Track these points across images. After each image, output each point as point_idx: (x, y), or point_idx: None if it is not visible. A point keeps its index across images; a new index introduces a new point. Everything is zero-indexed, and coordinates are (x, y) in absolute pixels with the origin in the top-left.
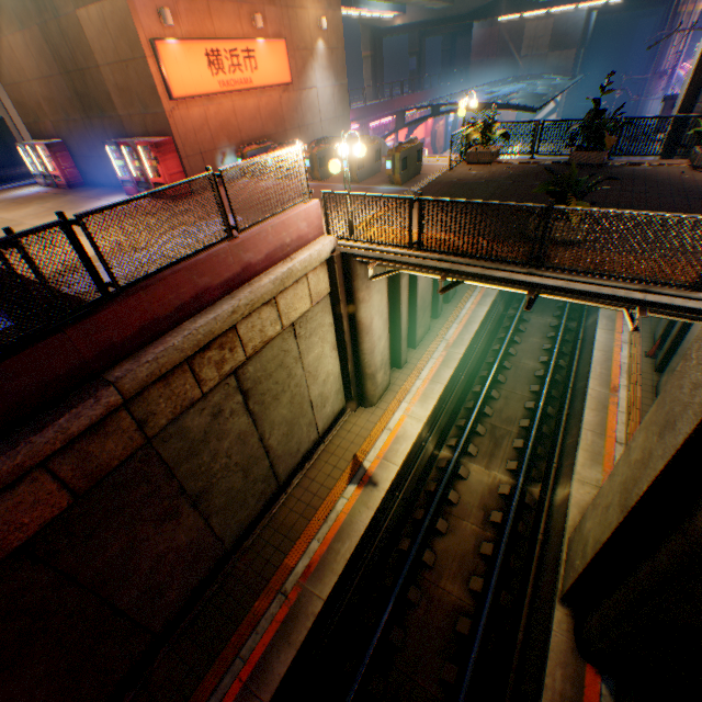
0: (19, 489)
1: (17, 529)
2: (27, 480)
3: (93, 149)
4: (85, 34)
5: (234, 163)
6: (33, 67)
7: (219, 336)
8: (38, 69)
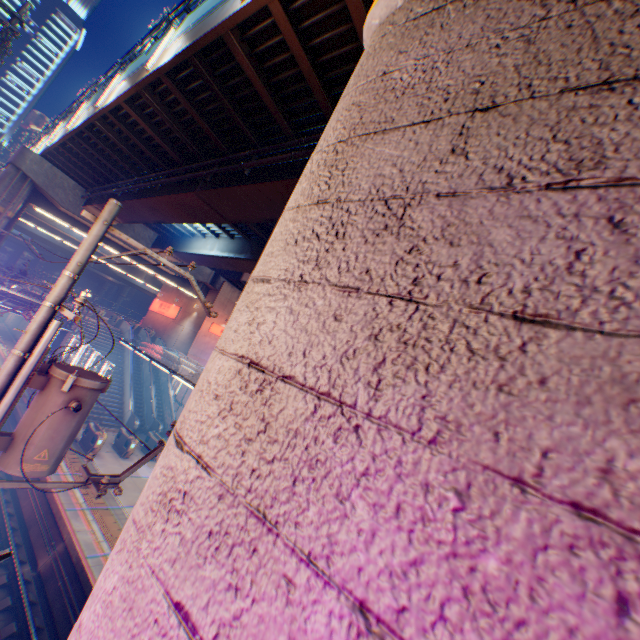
0: None
1: None
2: None
3: None
4: None
5: None
6: None
7: None
8: None
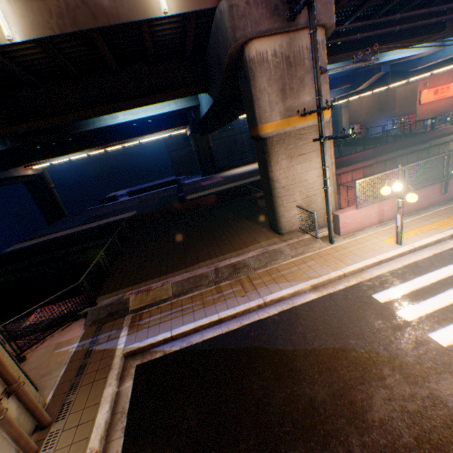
0: (413, 154)
1: (410, 160)
2: (414, 153)
3: (375, 124)
4: (394, 94)
5: (429, 122)
6: (365, 105)
7: (444, 143)
8: (367, 105)
